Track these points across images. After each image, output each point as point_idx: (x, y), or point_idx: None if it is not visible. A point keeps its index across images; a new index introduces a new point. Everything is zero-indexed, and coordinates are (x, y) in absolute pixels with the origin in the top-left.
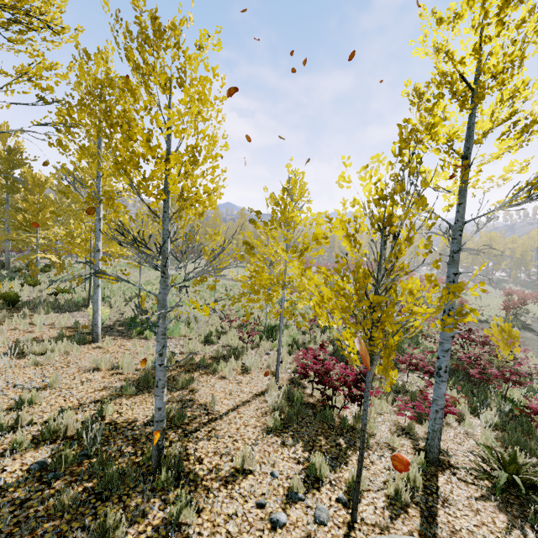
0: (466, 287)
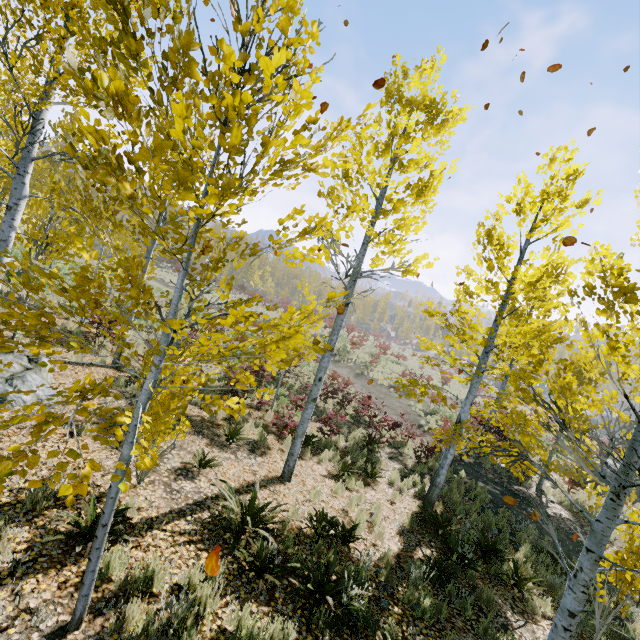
0: (404, 358)
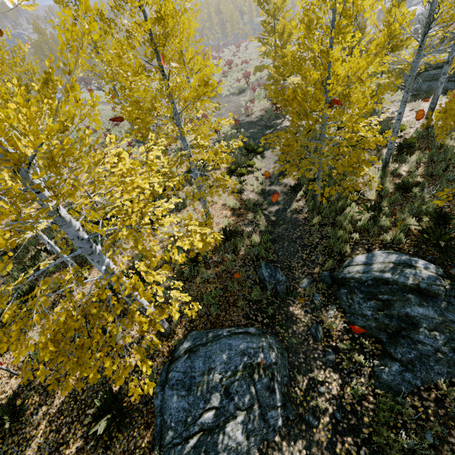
0: (247, 62)
